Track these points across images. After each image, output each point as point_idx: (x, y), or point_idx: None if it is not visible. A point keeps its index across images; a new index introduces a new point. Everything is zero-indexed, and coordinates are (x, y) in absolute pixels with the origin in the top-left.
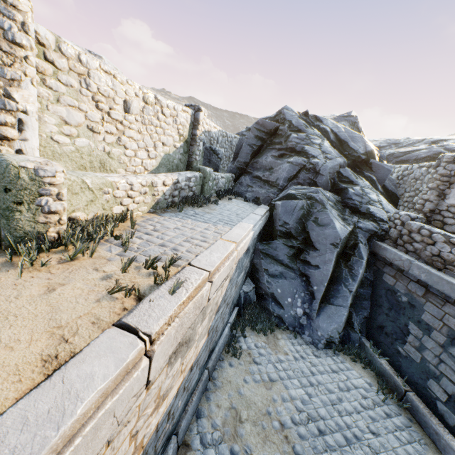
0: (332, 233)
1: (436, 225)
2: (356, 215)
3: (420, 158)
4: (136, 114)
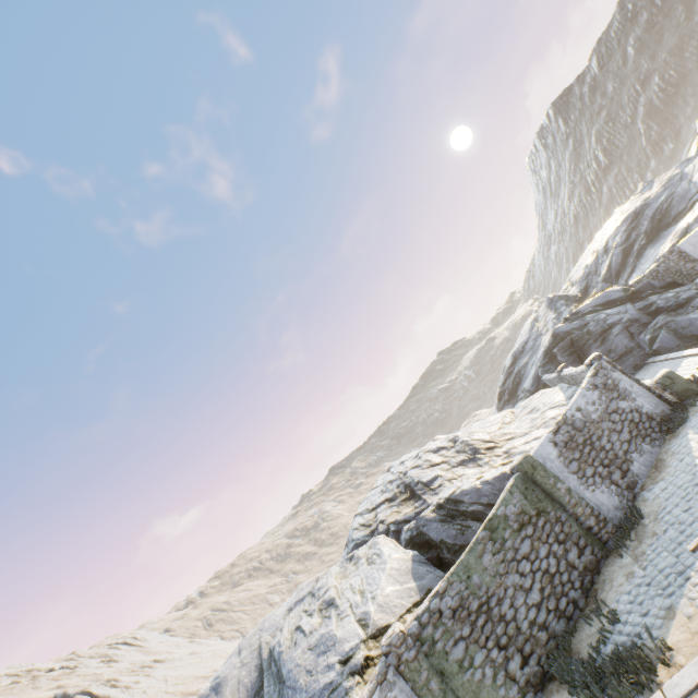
0: None
1: None
2: (684, 306)
3: (620, 263)
4: None
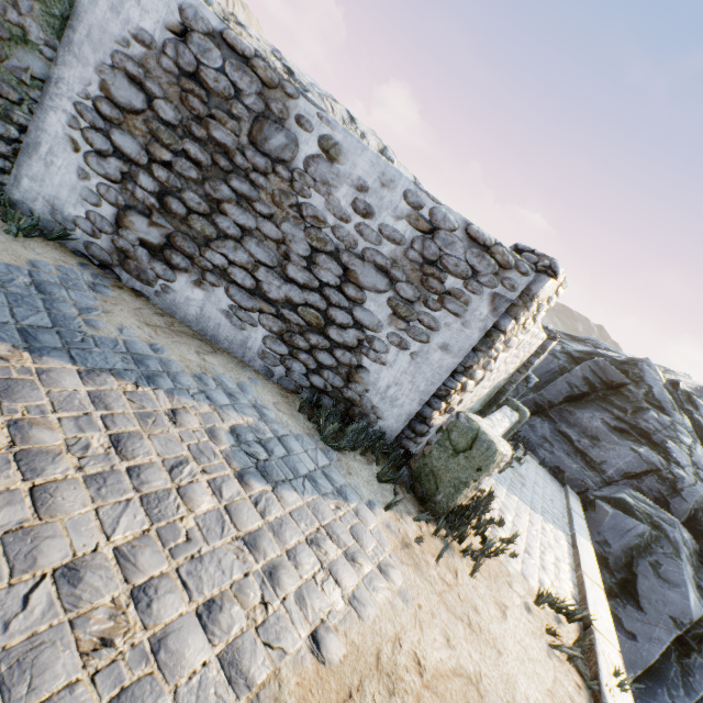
0: (679, 602)
1: None
2: None
3: None
4: (517, 348)
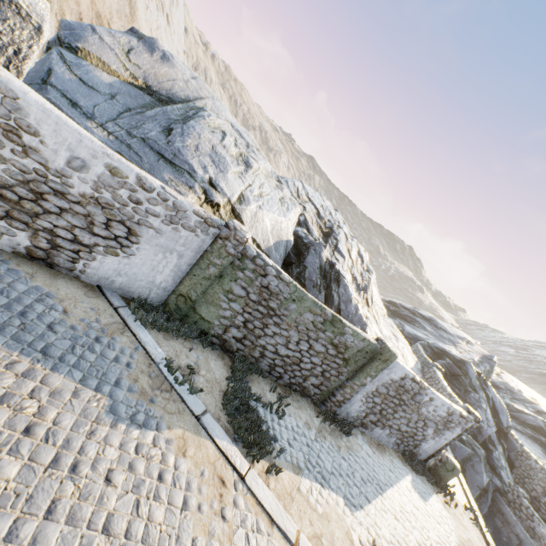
0: (480, 480)
1: (534, 506)
2: (492, 471)
3: (526, 422)
4: None
